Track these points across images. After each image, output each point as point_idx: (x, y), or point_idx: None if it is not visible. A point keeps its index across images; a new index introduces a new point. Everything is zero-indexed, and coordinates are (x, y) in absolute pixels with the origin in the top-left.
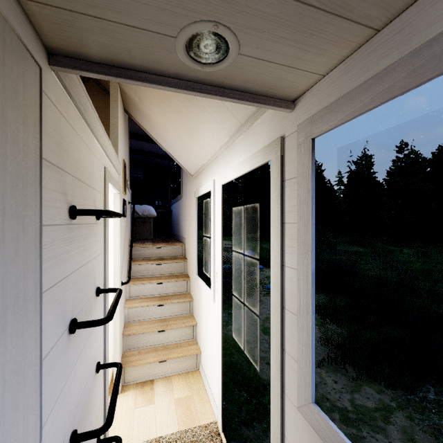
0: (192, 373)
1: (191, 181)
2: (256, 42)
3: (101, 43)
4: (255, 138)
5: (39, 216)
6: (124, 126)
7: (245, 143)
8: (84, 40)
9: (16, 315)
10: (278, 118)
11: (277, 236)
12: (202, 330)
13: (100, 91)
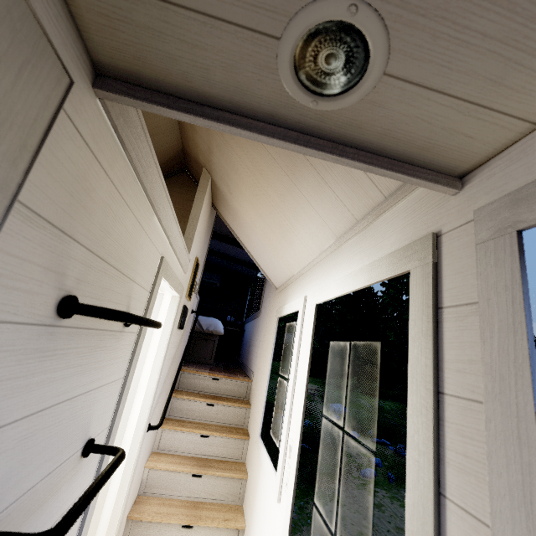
0: None
1: (274, 295)
2: (422, 46)
3: (166, 55)
4: (379, 239)
5: None
6: (208, 221)
7: (360, 246)
8: (143, 48)
9: None
10: (426, 207)
11: (425, 418)
12: None
13: (191, 184)
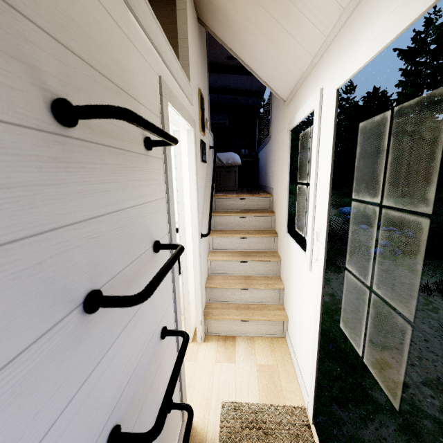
0: (277, 339)
1: (283, 110)
2: None
3: None
4: None
5: None
6: (200, 45)
7: None
8: None
9: None
10: None
11: None
12: (291, 297)
13: (169, 0)
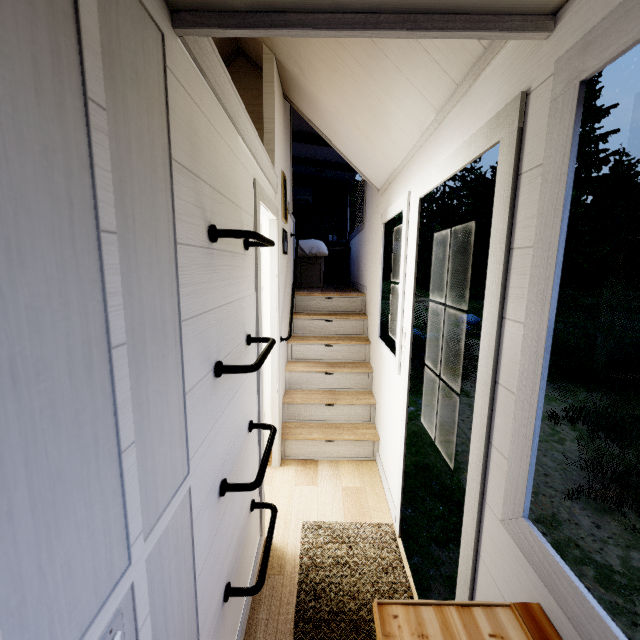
0: (367, 463)
1: (377, 199)
2: None
3: None
4: (478, 106)
5: (172, 231)
6: (284, 121)
7: (460, 119)
8: None
9: (156, 337)
10: (522, 57)
11: (498, 271)
12: (382, 411)
13: (251, 72)
